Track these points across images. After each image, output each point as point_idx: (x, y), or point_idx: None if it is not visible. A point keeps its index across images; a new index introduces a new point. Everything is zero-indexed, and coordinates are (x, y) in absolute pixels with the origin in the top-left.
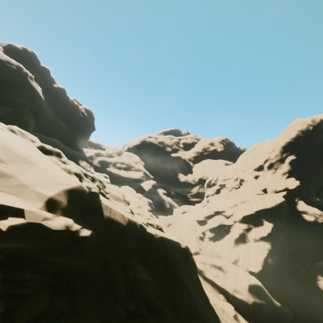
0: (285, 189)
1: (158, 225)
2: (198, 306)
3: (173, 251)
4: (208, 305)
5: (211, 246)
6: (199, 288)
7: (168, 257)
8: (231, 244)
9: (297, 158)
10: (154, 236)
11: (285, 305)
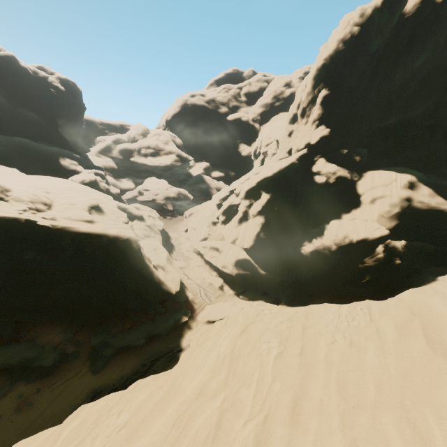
0: (307, 145)
1: (84, 218)
2: (116, 276)
3: (88, 237)
4: (147, 276)
5: (221, 229)
6: (137, 265)
7: (79, 242)
8: (234, 224)
9: (330, 92)
10: (50, 227)
11: (280, 273)
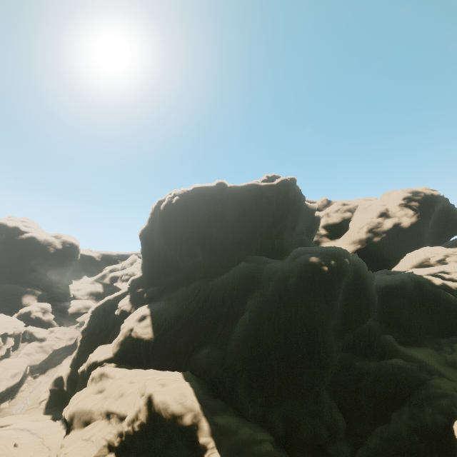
0: (130, 285)
1: None
2: None
3: None
4: None
5: None
6: None
7: None
8: None
9: (142, 250)
10: None
11: None
